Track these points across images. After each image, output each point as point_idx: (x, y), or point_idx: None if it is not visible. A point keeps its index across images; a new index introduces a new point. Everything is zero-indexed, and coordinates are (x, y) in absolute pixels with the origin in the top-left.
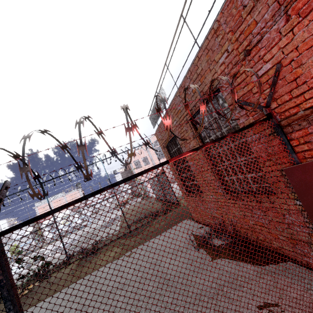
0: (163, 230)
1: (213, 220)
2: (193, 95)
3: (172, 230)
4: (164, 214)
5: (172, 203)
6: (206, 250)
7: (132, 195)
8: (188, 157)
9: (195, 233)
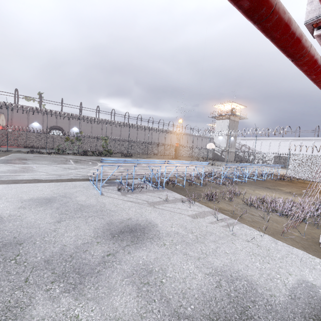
0: None
1: None
2: None
3: None
4: None
5: None
6: None
7: None
8: None
9: None
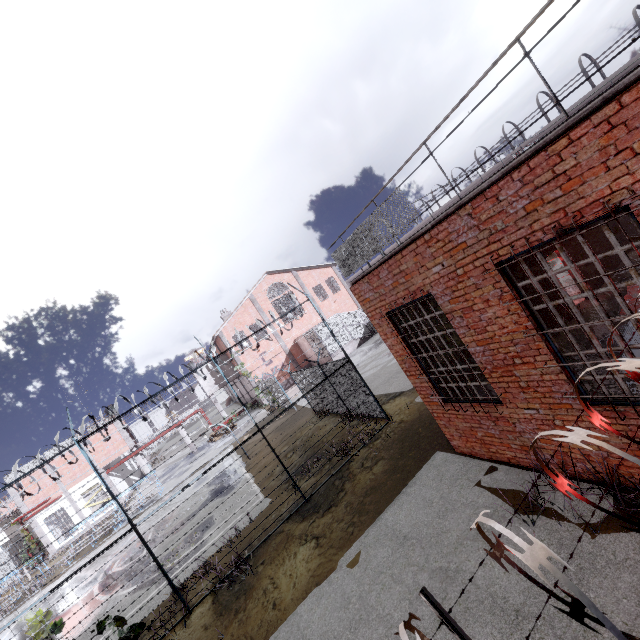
0: (395, 485)
1: (526, 452)
2: (525, 216)
3: (421, 484)
4: (366, 447)
5: (367, 417)
6: (559, 524)
7: (231, 407)
8: (469, 337)
9: (489, 484)
